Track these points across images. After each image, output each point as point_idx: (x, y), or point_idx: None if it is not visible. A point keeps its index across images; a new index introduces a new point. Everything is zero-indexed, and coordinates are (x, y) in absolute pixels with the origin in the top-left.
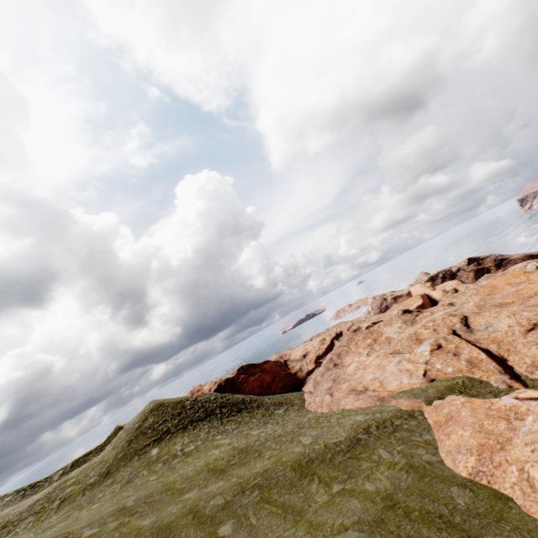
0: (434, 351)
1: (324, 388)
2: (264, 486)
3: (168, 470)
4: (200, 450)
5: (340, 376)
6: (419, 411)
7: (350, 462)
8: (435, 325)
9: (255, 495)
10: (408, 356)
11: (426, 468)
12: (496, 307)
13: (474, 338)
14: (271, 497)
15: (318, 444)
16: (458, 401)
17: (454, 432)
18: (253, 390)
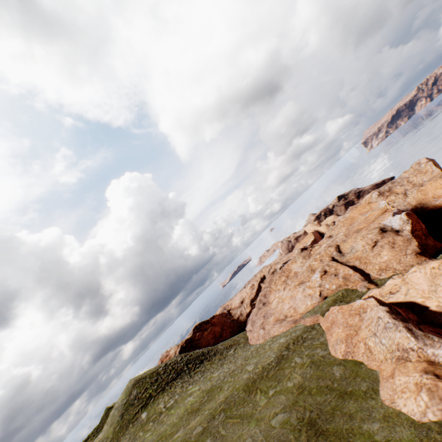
0: (322, 276)
1: (258, 325)
2: (227, 408)
3: (158, 425)
4: (179, 402)
5: (267, 312)
6: (317, 323)
7: (278, 373)
8: (321, 257)
9: (222, 417)
10: (309, 284)
11: (321, 360)
12: (355, 233)
13: (345, 259)
14: (232, 413)
15: (257, 367)
16: (335, 310)
17: (334, 331)
18: (209, 342)
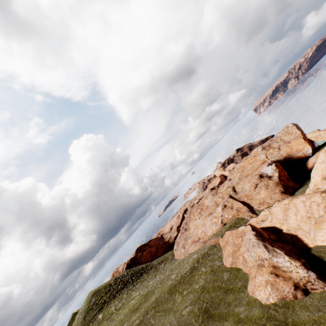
0: (223, 209)
1: (181, 245)
2: (156, 306)
3: (110, 322)
4: (125, 304)
5: (187, 235)
6: (218, 243)
7: (191, 279)
8: (222, 195)
9: (152, 312)
10: (214, 215)
11: (217, 269)
12: (245, 177)
13: (238, 196)
14: (159, 309)
15: (177, 276)
16: (228, 233)
17: (226, 249)
18: (147, 259)
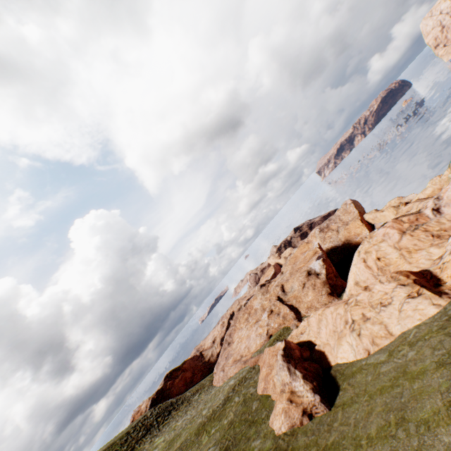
0: (269, 316)
1: (220, 367)
2: None
3: None
4: None
5: (229, 352)
6: (257, 362)
7: (222, 413)
8: (270, 296)
9: None
10: (261, 323)
11: (249, 397)
12: (297, 271)
13: (287, 298)
14: None
15: (208, 411)
16: (266, 351)
17: (262, 371)
18: (180, 389)
